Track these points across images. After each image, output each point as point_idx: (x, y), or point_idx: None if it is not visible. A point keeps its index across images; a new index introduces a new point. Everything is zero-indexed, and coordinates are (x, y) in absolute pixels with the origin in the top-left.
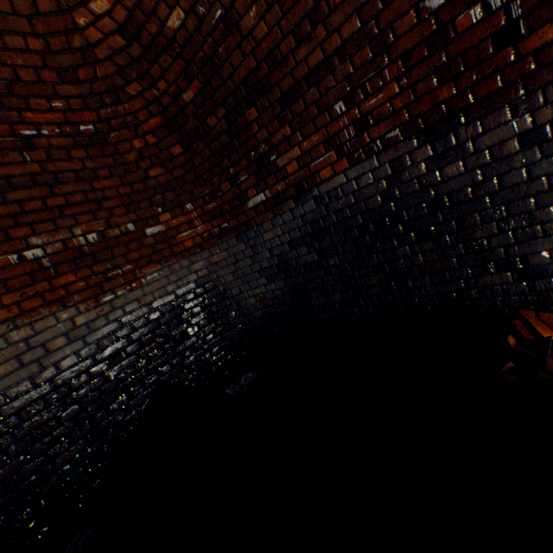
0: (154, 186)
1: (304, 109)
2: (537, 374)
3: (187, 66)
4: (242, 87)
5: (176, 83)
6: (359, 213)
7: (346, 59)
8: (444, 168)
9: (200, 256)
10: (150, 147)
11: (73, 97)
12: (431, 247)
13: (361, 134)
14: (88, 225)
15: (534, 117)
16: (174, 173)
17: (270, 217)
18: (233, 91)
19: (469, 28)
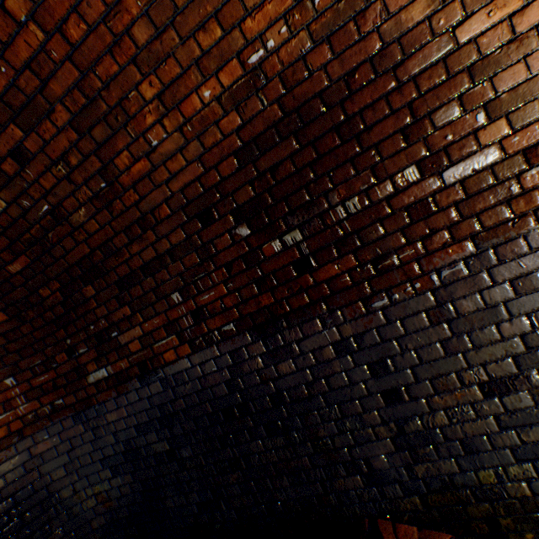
0: None
1: (143, 293)
2: None
3: (13, 242)
4: (78, 266)
5: (0, 255)
6: (207, 400)
7: (177, 258)
8: (279, 363)
9: (17, 447)
10: None
11: None
12: (283, 442)
13: (200, 323)
14: None
15: (340, 330)
16: None
17: (114, 395)
18: (68, 268)
19: (274, 254)
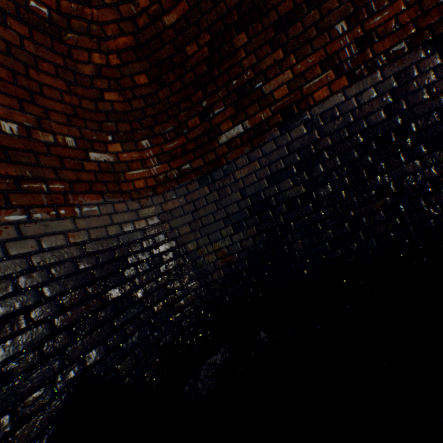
0: (107, 110)
1: (302, 31)
2: None
3: None
4: (235, 11)
5: (160, 2)
6: (358, 132)
7: None
8: None
9: (152, 200)
10: (111, 68)
11: None
12: None
13: (364, 50)
14: (7, 110)
15: None
16: (134, 104)
17: (246, 151)
18: (224, 15)
19: None
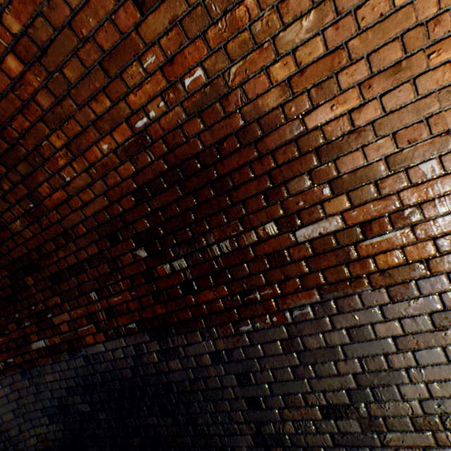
0: None
1: (69, 288)
2: None
3: None
4: (20, 261)
5: None
6: (117, 378)
7: (94, 266)
8: (169, 360)
9: None
10: None
11: None
12: (172, 422)
13: (111, 318)
14: None
15: (215, 343)
16: None
17: (50, 361)
18: (13, 261)
19: (166, 274)
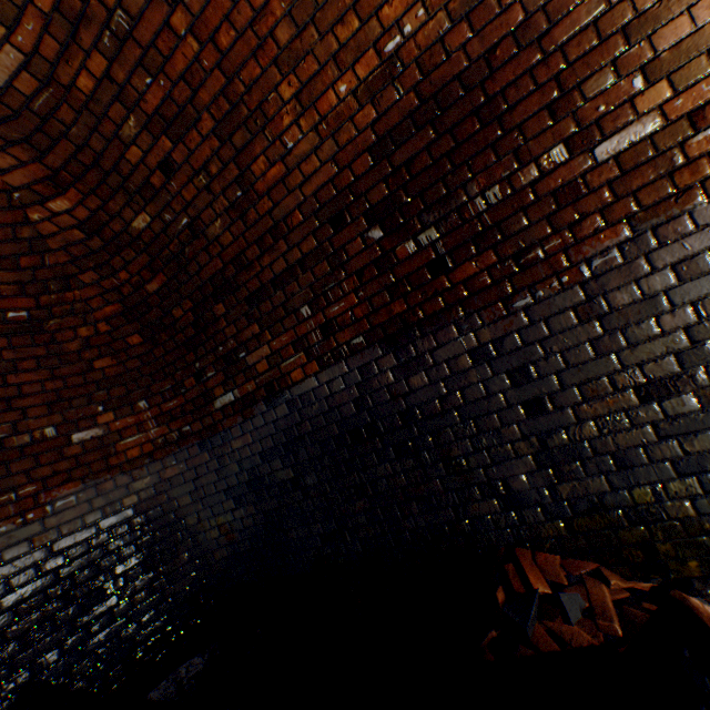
0: (98, 379)
1: (272, 309)
2: (517, 649)
3: (153, 260)
4: (210, 283)
5: (140, 274)
6: (334, 421)
7: (308, 269)
8: (410, 377)
9: (149, 469)
10: (102, 335)
11: (7, 283)
12: (413, 465)
13: (329, 337)
14: None
15: (477, 335)
16: (129, 364)
17: (239, 420)
18: (201, 286)
19: (408, 256)
